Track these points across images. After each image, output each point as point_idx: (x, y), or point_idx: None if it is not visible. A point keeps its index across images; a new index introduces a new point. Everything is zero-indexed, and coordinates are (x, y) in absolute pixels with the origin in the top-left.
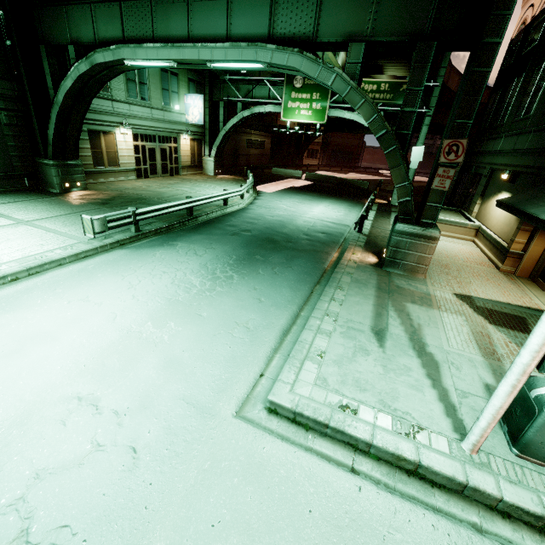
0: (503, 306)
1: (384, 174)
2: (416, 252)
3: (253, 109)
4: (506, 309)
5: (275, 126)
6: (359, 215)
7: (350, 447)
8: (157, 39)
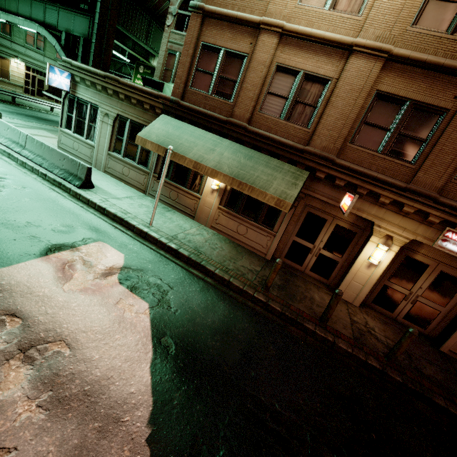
0: None
1: None
2: None
3: None
4: None
5: None
6: None
7: None
8: (6, 10)
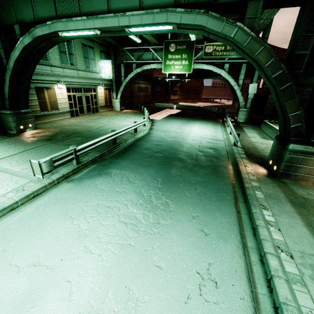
0: None
1: (217, 102)
2: (308, 166)
3: (143, 67)
4: None
5: (153, 77)
6: (235, 133)
7: None
8: (83, 14)
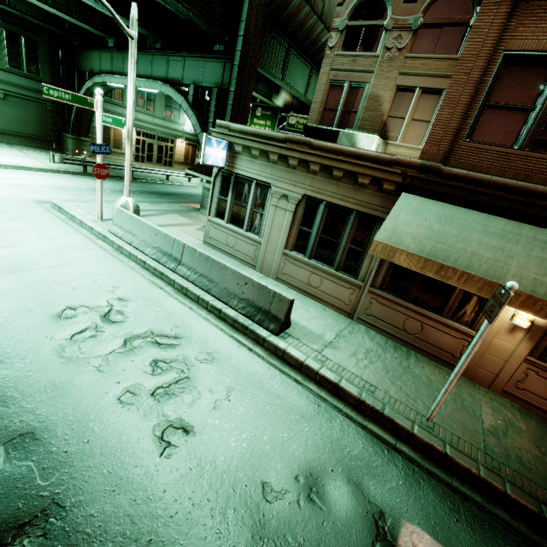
0: None
1: None
2: None
3: None
4: None
5: None
6: None
7: (64, 215)
8: (124, 74)
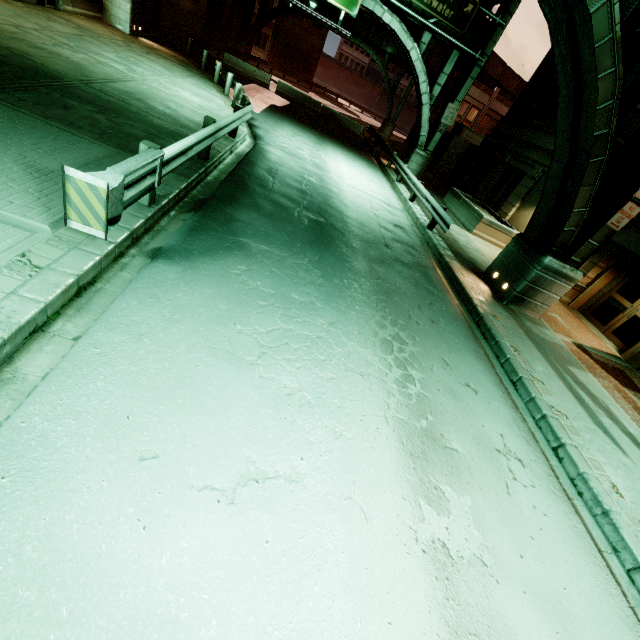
0: (604, 356)
1: (345, 107)
2: (550, 292)
3: None
4: (609, 361)
5: None
6: (438, 206)
7: None
8: None
